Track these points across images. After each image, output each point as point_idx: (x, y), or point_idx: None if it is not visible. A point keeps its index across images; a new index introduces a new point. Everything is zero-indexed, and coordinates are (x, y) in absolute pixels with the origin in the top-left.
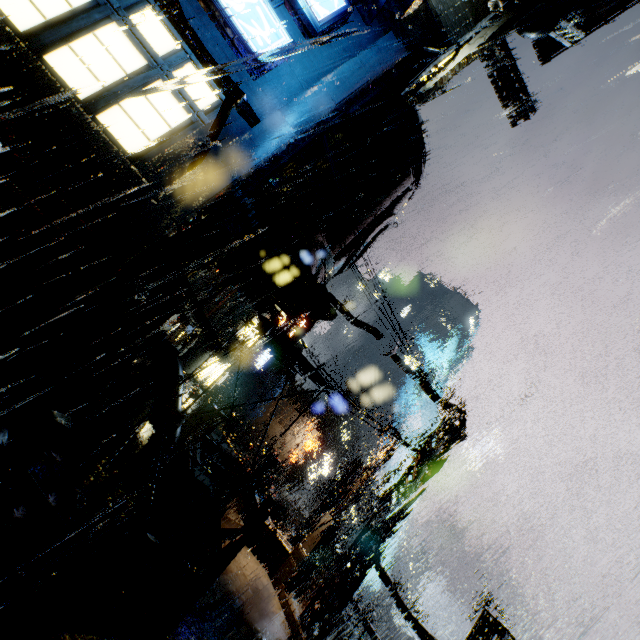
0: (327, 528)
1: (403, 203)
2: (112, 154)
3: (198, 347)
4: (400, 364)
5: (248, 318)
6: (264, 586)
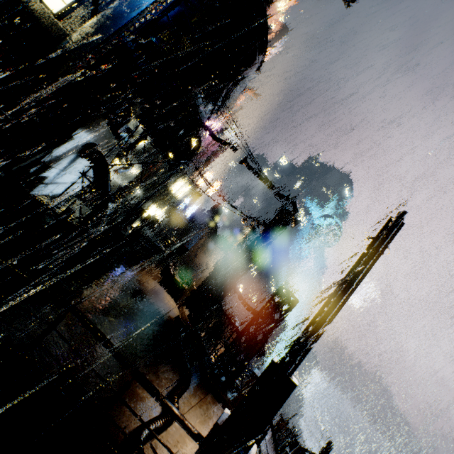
0: (208, 274)
1: (254, 63)
2: (42, 11)
3: (143, 197)
4: (251, 170)
5: (176, 178)
6: (169, 302)
